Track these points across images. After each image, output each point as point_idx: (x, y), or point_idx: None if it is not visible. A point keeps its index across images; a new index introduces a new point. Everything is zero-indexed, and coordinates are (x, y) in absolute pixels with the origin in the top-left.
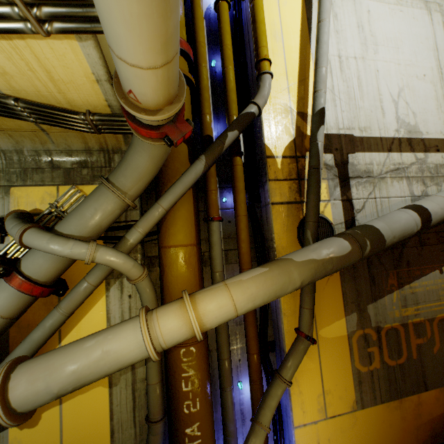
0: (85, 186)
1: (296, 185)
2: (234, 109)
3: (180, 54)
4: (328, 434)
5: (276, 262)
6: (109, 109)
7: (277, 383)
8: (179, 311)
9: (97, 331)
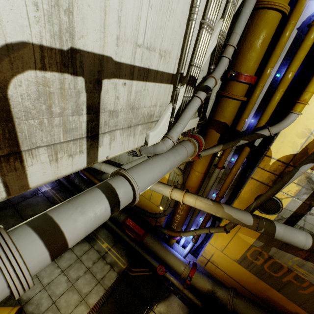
0: None
1: (274, 178)
2: (263, 120)
3: (243, 82)
4: (219, 255)
5: (218, 205)
6: None
7: (207, 229)
8: (180, 195)
9: (166, 176)
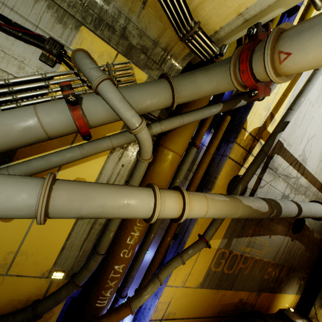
0: (137, 67)
1: (245, 154)
2: None
3: None
4: (179, 295)
5: (233, 197)
6: (211, 33)
7: (178, 260)
8: (178, 200)
9: (89, 177)
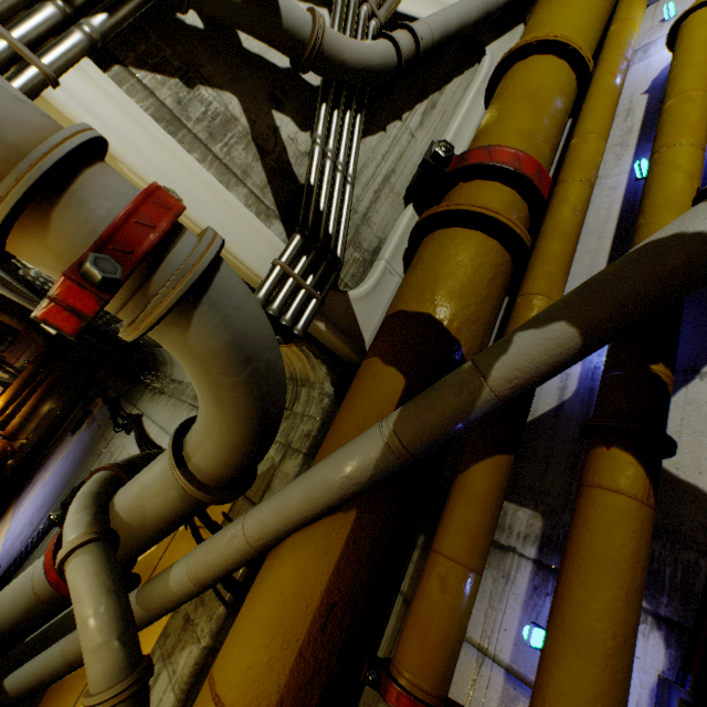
0: None
1: None
2: None
3: (489, 179)
4: None
5: None
6: None
7: None
8: None
9: None
